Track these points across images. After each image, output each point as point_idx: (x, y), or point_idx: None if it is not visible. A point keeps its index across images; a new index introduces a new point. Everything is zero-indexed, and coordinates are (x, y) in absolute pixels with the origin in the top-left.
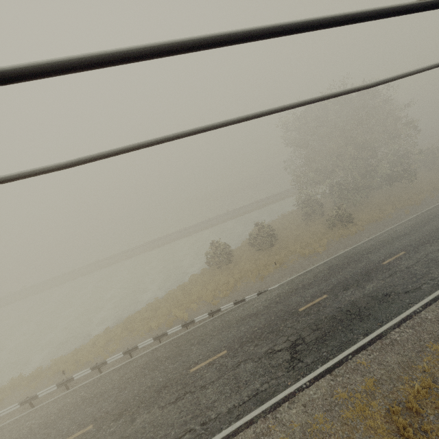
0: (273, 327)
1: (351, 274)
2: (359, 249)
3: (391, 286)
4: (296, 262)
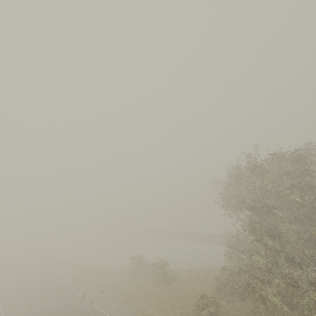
0: None
1: None
2: None
3: None
4: (130, 309)
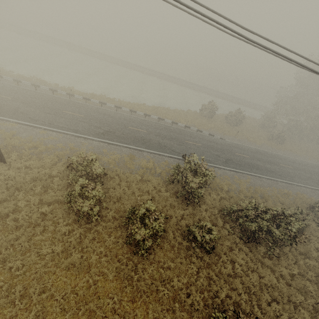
0: (222, 151)
1: (264, 158)
2: (274, 154)
3: (276, 171)
4: (243, 140)
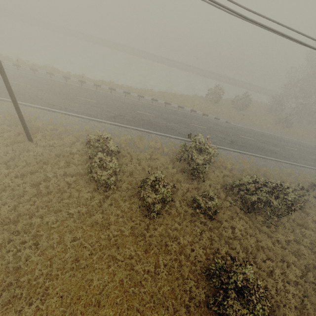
0: (227, 133)
1: (269, 141)
2: (280, 137)
3: (280, 152)
4: (249, 123)
